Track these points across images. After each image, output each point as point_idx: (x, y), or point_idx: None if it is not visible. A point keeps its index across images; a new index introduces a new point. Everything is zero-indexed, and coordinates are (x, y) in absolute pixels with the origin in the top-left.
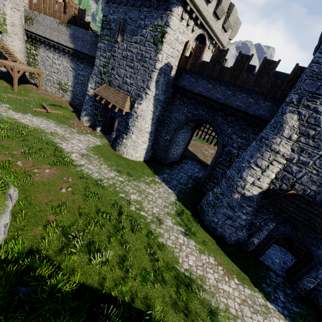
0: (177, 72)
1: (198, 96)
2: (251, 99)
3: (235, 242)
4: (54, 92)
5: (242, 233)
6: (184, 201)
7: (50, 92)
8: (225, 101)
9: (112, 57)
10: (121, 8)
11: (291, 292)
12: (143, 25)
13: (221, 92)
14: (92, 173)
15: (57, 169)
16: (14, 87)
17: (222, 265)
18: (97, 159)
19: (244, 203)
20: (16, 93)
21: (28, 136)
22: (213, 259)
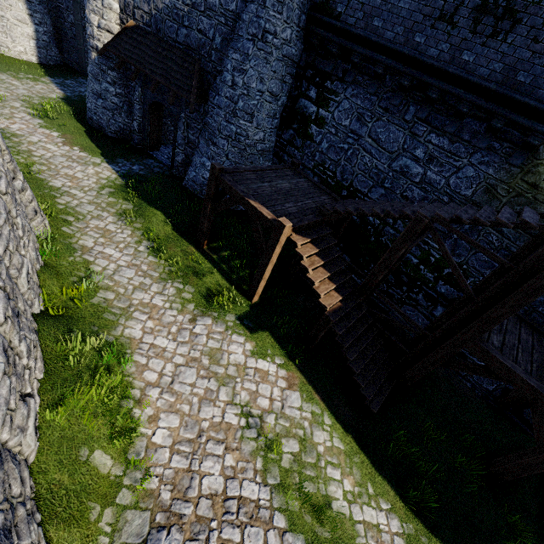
0: None
1: None
2: None
3: (120, 136)
4: None
5: (122, 119)
6: (75, 102)
7: None
8: None
9: None
10: None
11: (161, 171)
12: None
13: None
14: None
15: None
16: None
17: (69, 139)
18: None
19: (104, 65)
20: None
21: None
22: (58, 134)
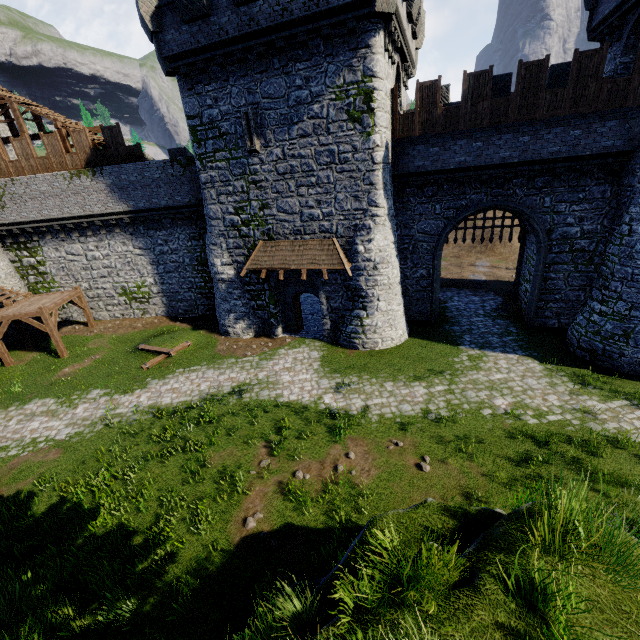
0: (394, 150)
1: (460, 173)
2: (575, 130)
3: None
4: (120, 314)
5: None
6: (551, 358)
7: (111, 319)
8: (522, 158)
9: (254, 185)
10: (232, 86)
11: None
12: (309, 97)
13: (507, 146)
14: (400, 409)
15: (355, 441)
16: (60, 350)
17: None
18: (361, 381)
19: None
20: (68, 359)
21: (223, 420)
22: None
